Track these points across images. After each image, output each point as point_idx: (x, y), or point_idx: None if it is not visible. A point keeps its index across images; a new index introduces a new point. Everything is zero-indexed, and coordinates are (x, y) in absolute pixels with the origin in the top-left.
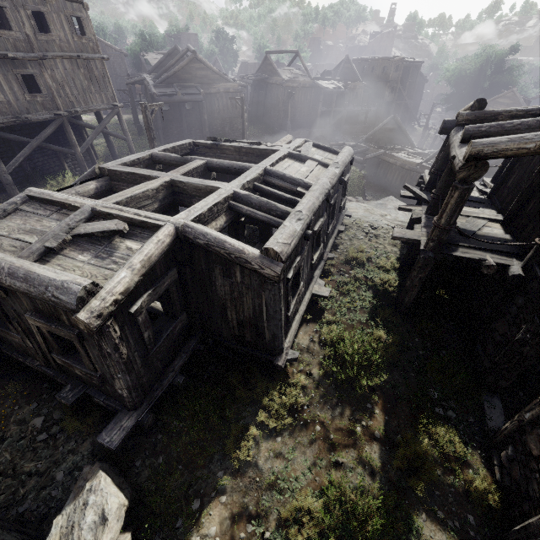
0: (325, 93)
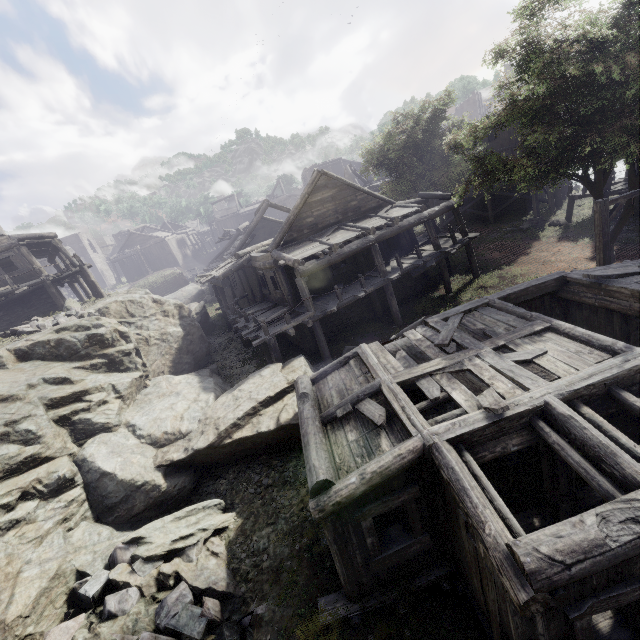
0: (243, 216)
